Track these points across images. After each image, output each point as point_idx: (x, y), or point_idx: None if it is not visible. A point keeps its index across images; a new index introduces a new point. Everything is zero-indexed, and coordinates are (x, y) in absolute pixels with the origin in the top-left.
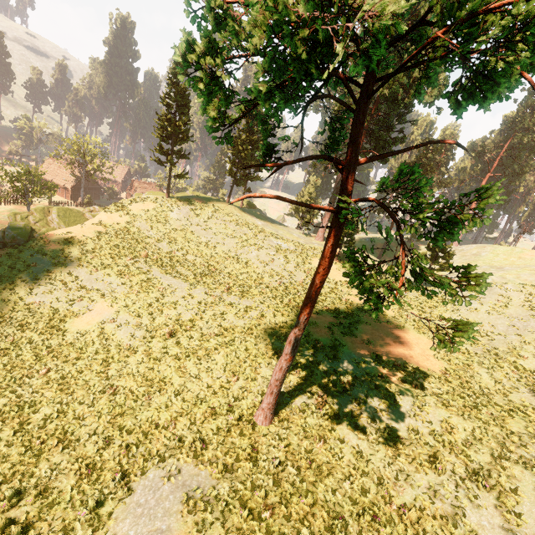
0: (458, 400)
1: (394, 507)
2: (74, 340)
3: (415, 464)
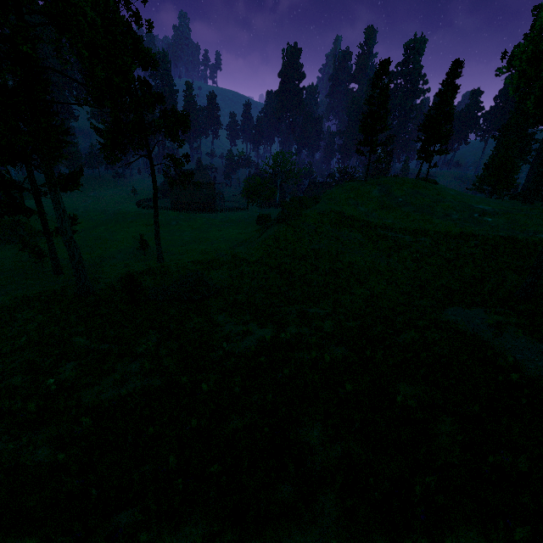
0: None
1: None
2: (350, 265)
3: None
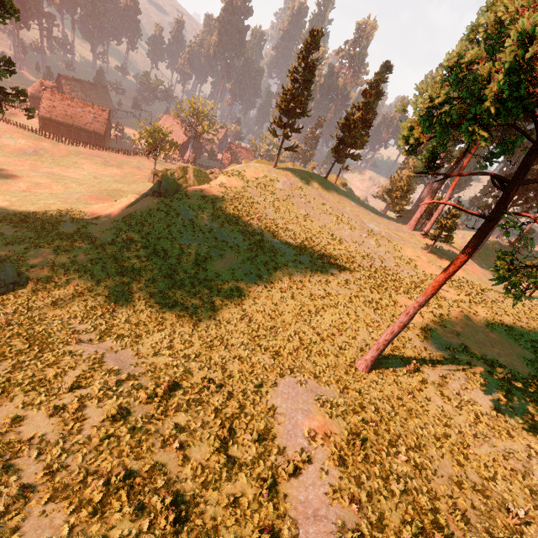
0: None
1: (471, 452)
2: (214, 278)
3: (494, 432)
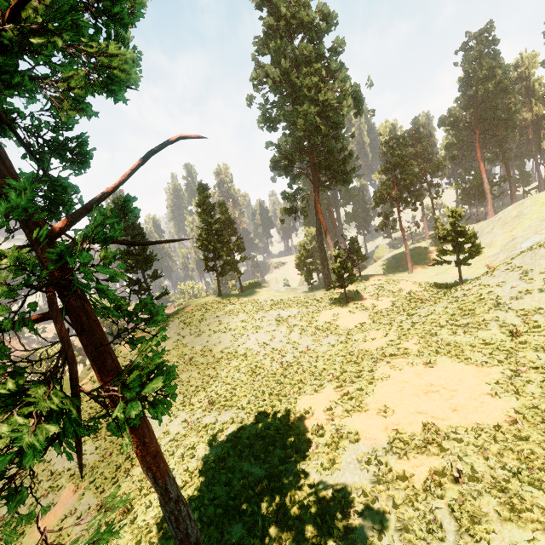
0: (544, 483)
1: None
2: None
3: None
